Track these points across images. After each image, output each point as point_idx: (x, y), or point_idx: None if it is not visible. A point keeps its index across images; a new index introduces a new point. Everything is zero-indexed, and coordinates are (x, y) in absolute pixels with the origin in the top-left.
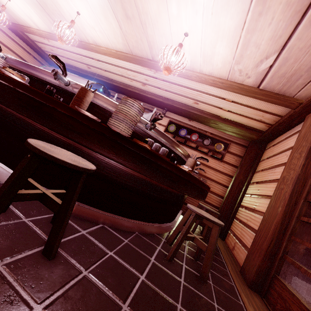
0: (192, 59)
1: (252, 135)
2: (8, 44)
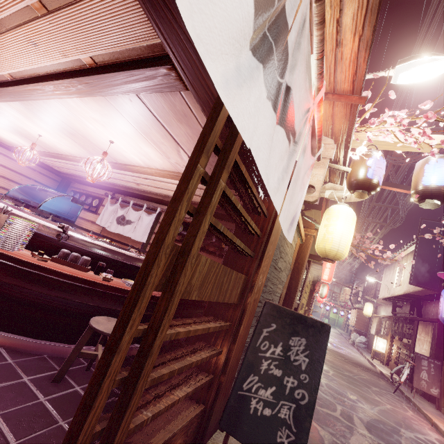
0: (139, 158)
1: None
2: (11, 166)
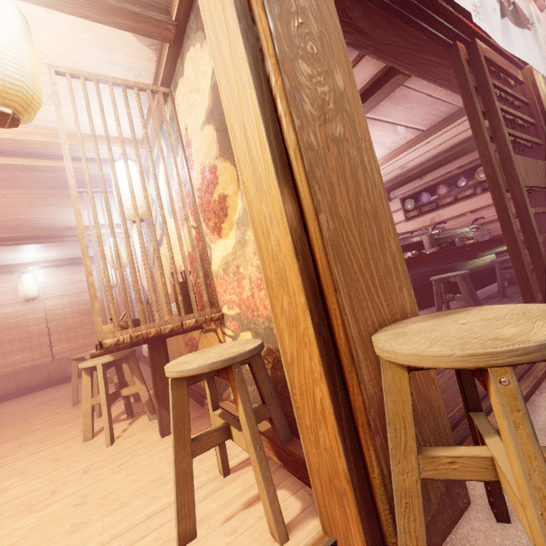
0: None
1: None
2: None
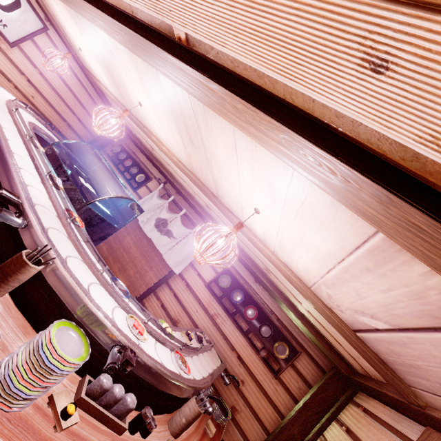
0: (265, 233)
1: (337, 364)
2: (73, 85)
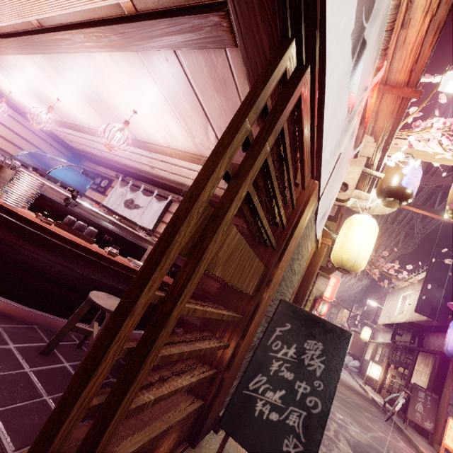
0: (161, 135)
1: None
2: (22, 133)
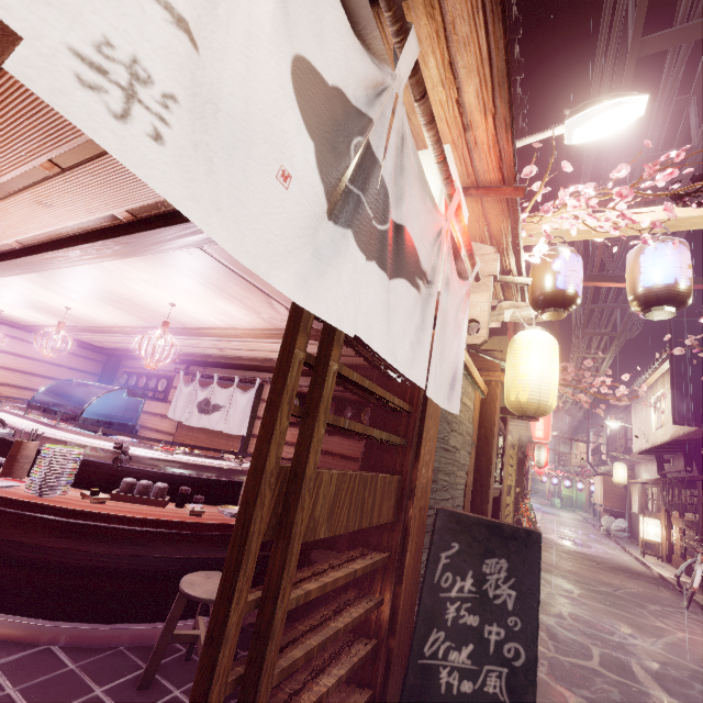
0: (216, 318)
1: None
2: (30, 353)
